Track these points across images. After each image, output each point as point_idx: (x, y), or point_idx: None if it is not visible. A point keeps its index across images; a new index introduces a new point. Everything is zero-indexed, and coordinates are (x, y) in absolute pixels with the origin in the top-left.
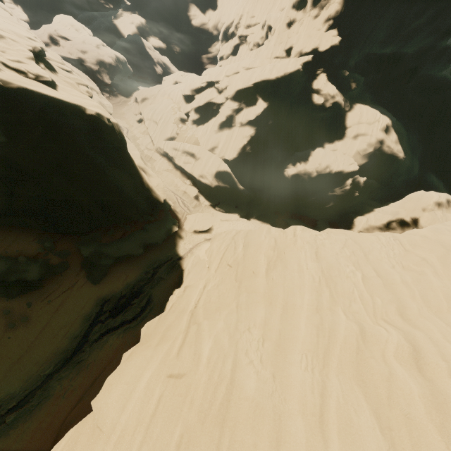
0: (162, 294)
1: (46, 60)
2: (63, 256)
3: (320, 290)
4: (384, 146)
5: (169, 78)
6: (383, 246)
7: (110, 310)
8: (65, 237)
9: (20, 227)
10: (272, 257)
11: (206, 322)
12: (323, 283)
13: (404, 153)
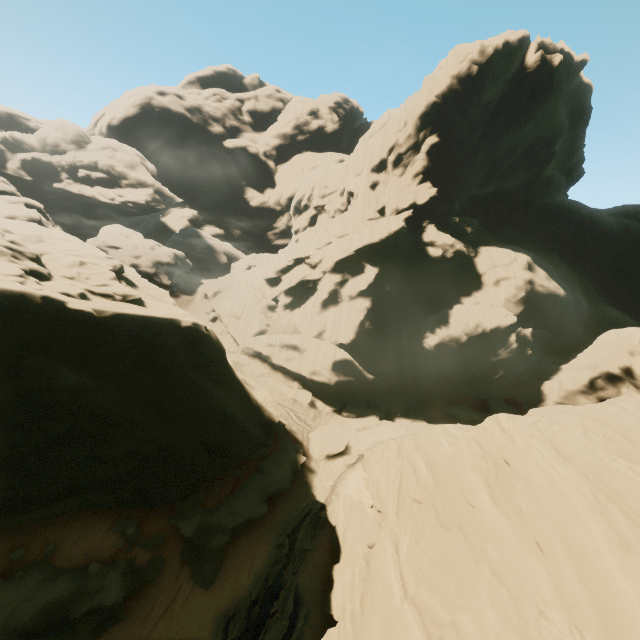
0: (314, 580)
1: (124, 276)
2: (154, 546)
3: (604, 511)
4: (536, 287)
5: (239, 264)
6: (639, 418)
7: (238, 636)
8: (154, 512)
9: (89, 511)
10: (487, 472)
11: (463, 617)
12: (600, 498)
13: (562, 289)
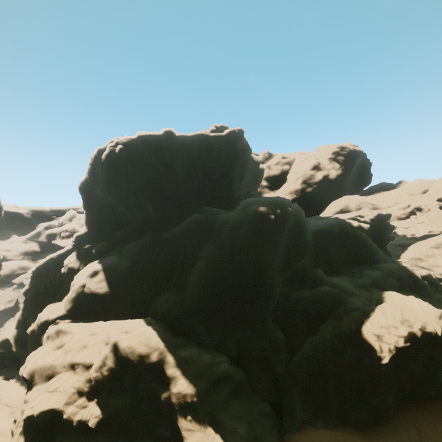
0: None
1: None
2: None
3: None
4: (85, 289)
5: None
6: None
7: None
8: None
9: None
10: None
11: None
12: None
13: (111, 287)
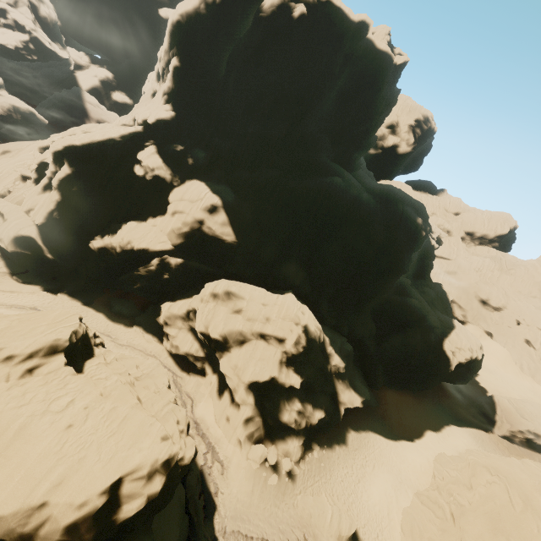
0: None
1: None
2: None
3: None
4: (204, 227)
5: None
6: None
7: None
8: None
9: None
10: None
11: None
12: None
13: (237, 236)
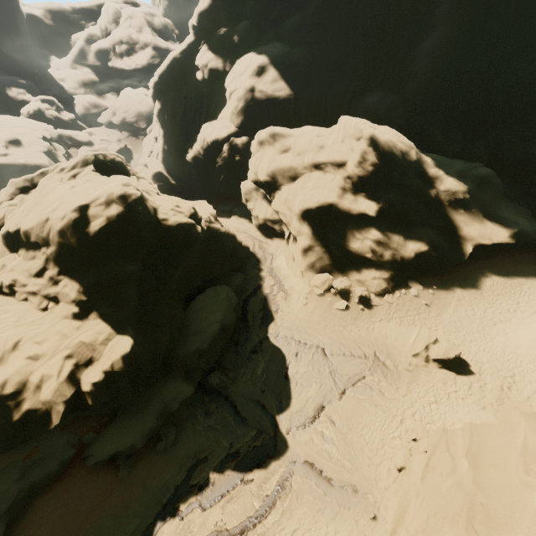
0: None
1: (20, 141)
2: None
3: None
4: (256, 94)
5: None
6: None
7: None
8: None
9: None
10: None
11: None
12: None
13: (292, 88)
